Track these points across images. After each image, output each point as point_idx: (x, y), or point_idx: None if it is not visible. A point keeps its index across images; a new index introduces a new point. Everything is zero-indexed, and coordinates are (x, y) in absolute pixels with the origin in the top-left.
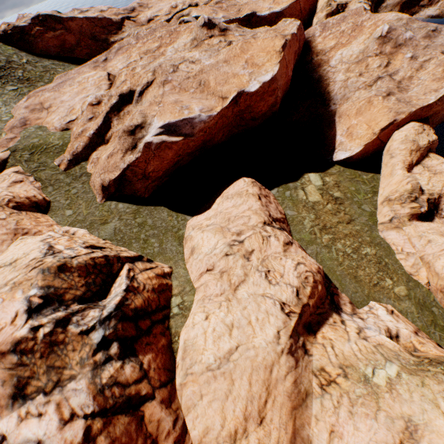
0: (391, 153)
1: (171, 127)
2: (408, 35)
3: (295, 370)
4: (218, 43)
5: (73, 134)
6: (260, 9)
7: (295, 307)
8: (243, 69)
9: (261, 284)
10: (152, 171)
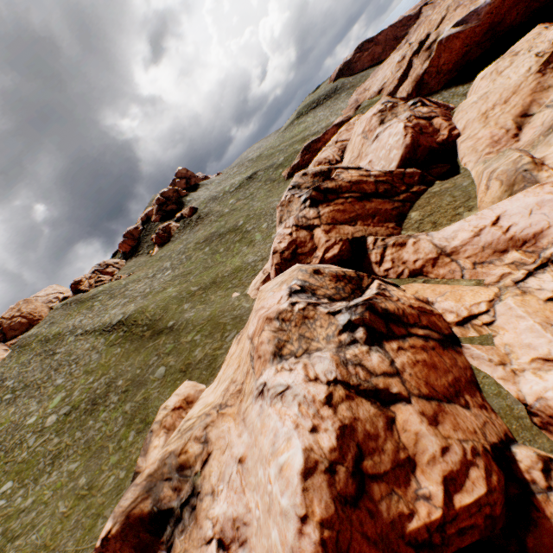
0: None
1: (458, 25)
2: None
3: (539, 79)
4: None
5: (386, 87)
6: None
7: (549, 50)
8: None
9: (523, 58)
10: (442, 64)
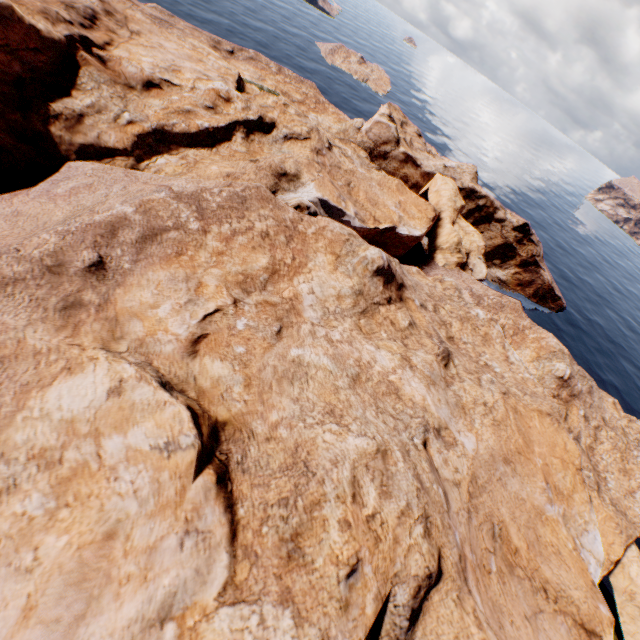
0: (639, 606)
1: None
2: (579, 385)
3: None
4: (408, 326)
5: None
6: (383, 206)
7: None
8: (548, 500)
9: None
10: None
